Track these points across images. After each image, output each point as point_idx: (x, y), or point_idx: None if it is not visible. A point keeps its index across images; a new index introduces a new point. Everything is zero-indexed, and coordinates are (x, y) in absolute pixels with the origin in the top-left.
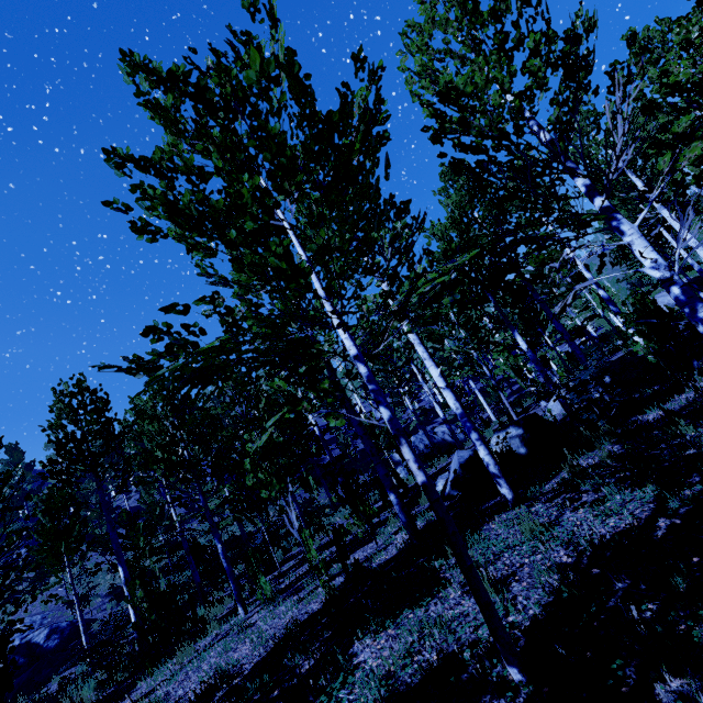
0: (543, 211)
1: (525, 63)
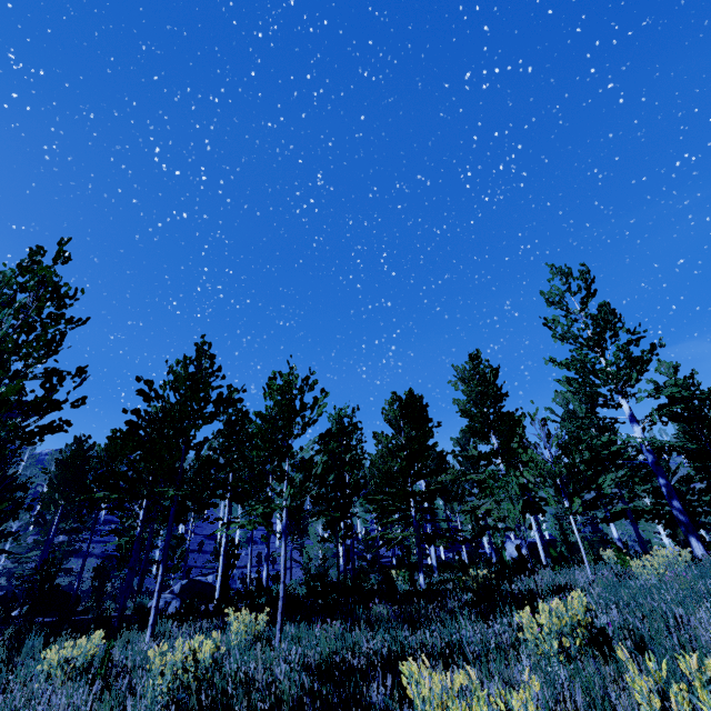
0: None
1: None
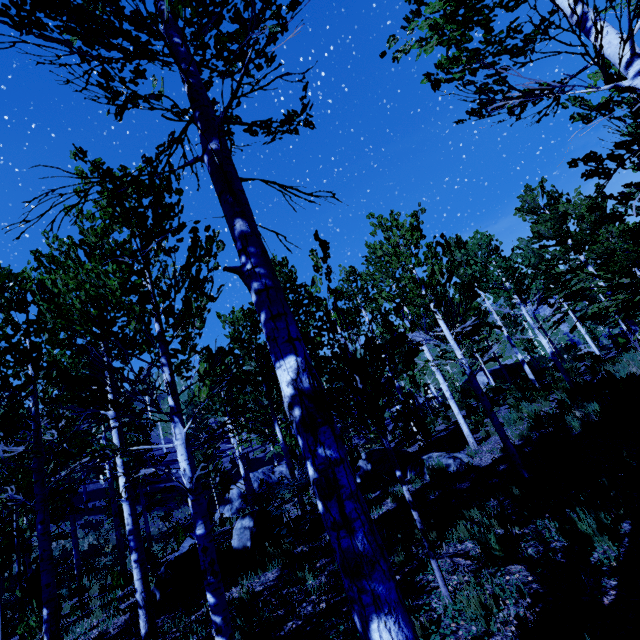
0: (111, 403)
1: (141, 270)
